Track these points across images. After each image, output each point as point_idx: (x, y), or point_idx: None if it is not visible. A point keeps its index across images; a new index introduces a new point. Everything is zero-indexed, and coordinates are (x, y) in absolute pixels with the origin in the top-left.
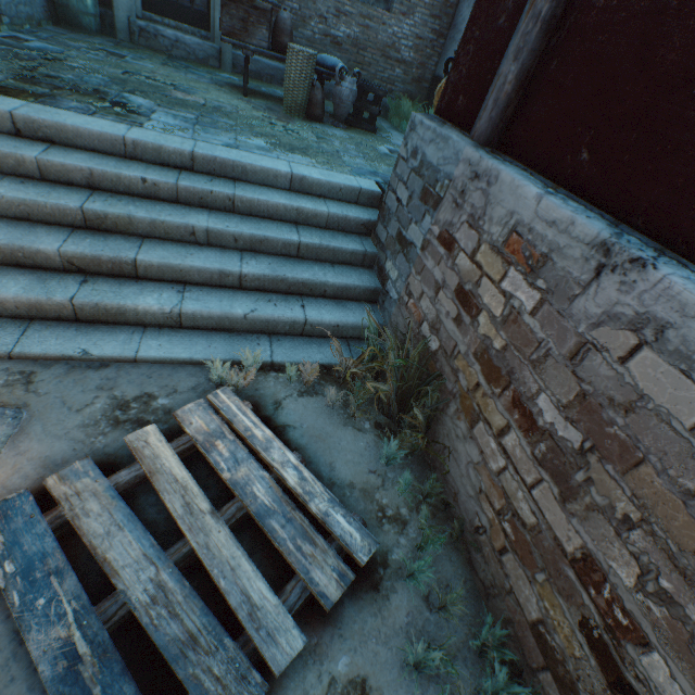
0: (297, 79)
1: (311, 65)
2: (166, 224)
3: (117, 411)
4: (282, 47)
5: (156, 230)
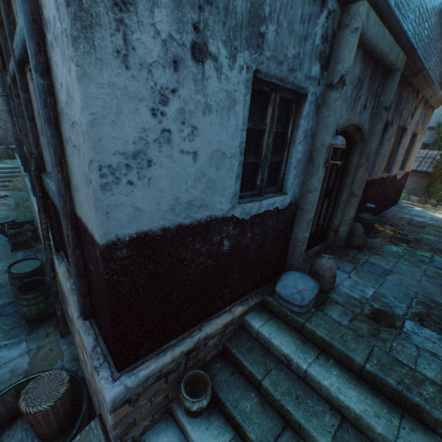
0: (3, 152)
1: (6, 149)
2: None
3: None
4: None
5: None
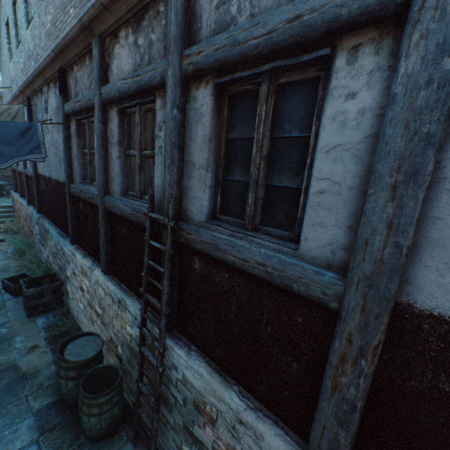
0: None
1: None
2: None
3: None
4: None
5: None
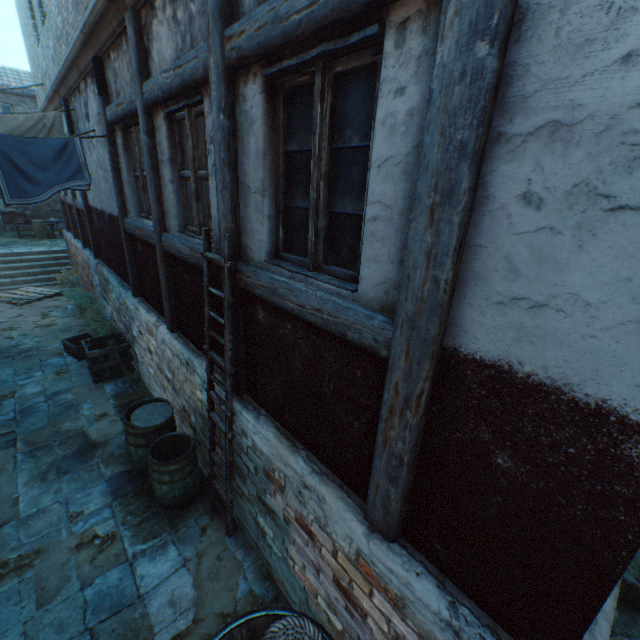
0: (39, 229)
1: (43, 224)
2: (5, 267)
3: (5, 293)
4: (31, 221)
5: (2, 270)
